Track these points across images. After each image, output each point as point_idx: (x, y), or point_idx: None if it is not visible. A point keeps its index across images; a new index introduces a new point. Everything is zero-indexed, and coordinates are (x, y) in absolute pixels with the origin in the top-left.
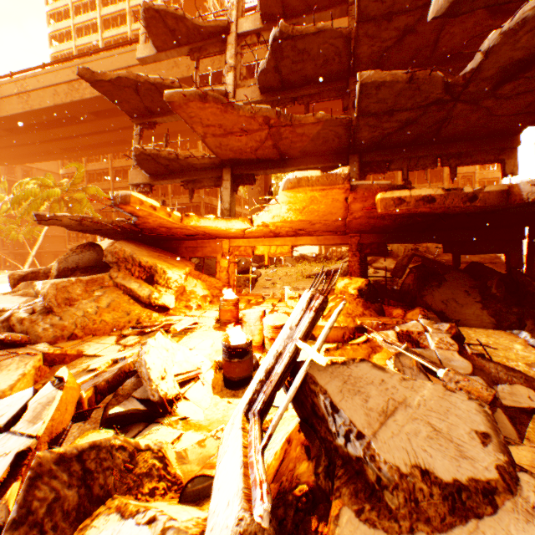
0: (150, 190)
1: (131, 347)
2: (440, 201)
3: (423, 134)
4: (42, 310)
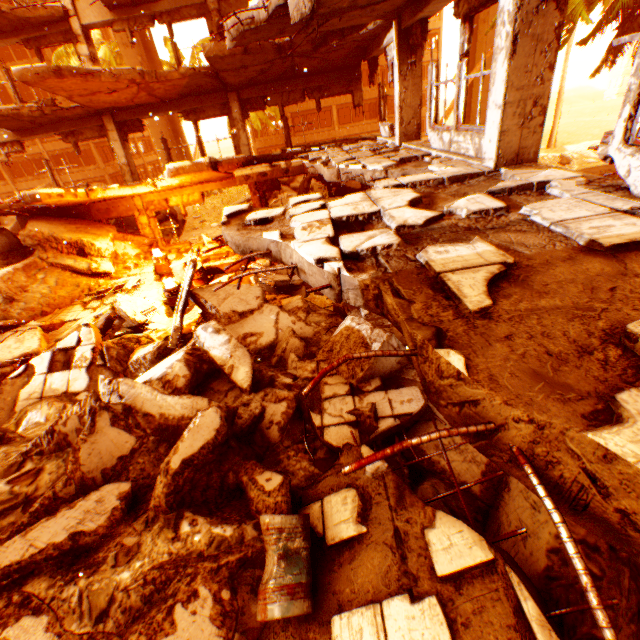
0: (23, 149)
1: (99, 308)
2: (271, 175)
3: (283, 75)
4: (5, 301)
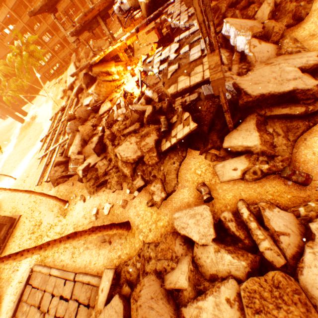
0: (79, 41)
1: (120, 92)
2: (156, 27)
3: None
4: (98, 96)
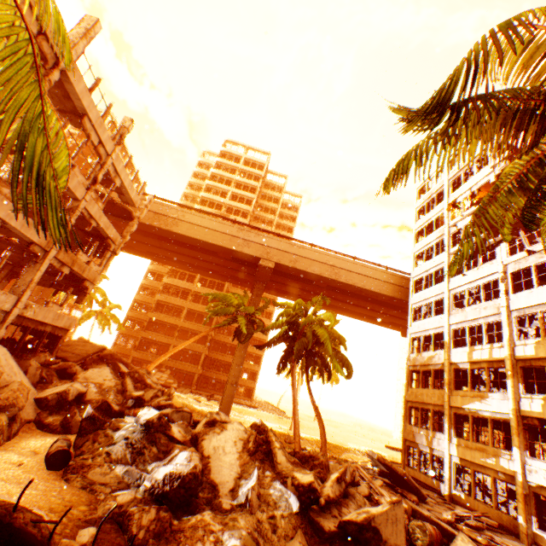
0: None
1: None
2: None
3: None
4: None
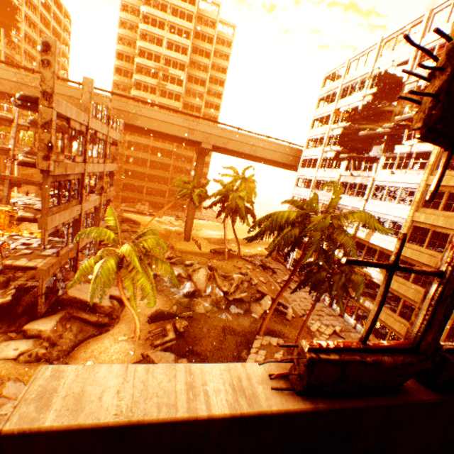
0: None
1: None
2: None
3: None
4: None
